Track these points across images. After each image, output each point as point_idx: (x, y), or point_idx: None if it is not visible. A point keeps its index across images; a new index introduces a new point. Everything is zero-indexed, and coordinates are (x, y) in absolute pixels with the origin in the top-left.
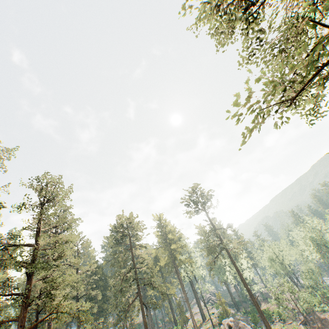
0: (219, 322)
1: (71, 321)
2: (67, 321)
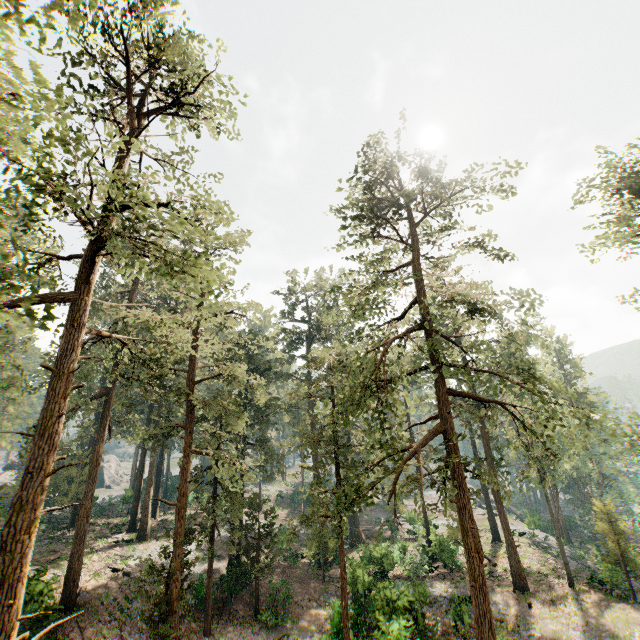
0: (592, 578)
1: (165, 437)
2: (152, 433)
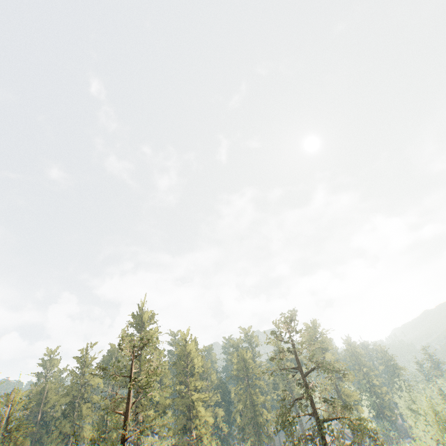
0: None
1: None
2: None
